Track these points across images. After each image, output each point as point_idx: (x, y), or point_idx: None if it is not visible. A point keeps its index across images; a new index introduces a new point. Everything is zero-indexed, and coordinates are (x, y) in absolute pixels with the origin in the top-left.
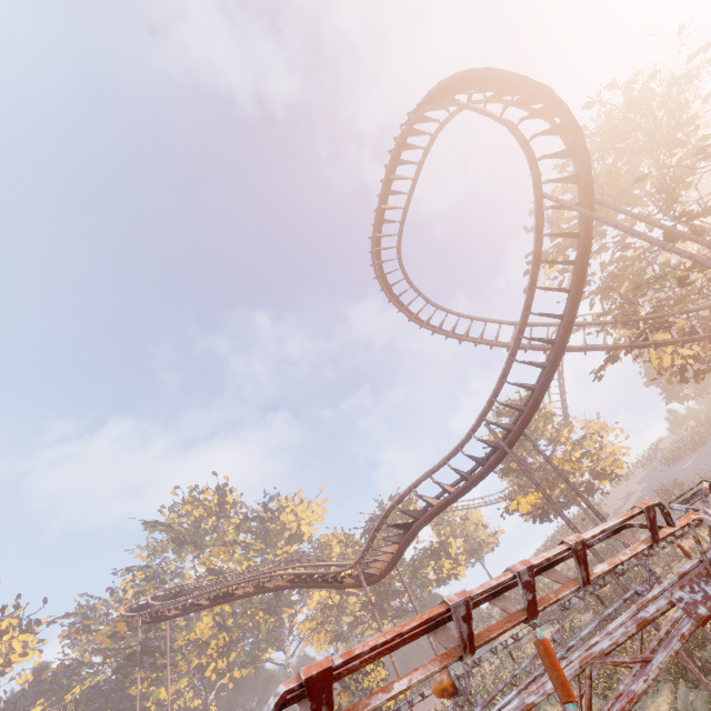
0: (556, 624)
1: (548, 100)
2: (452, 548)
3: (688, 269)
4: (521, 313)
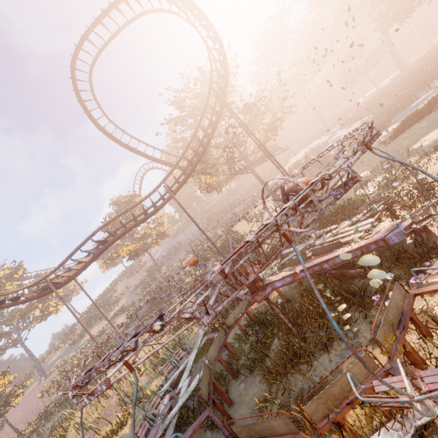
0: (127, 311)
1: (221, 47)
2: (54, 295)
3: (225, 146)
4: (192, 136)
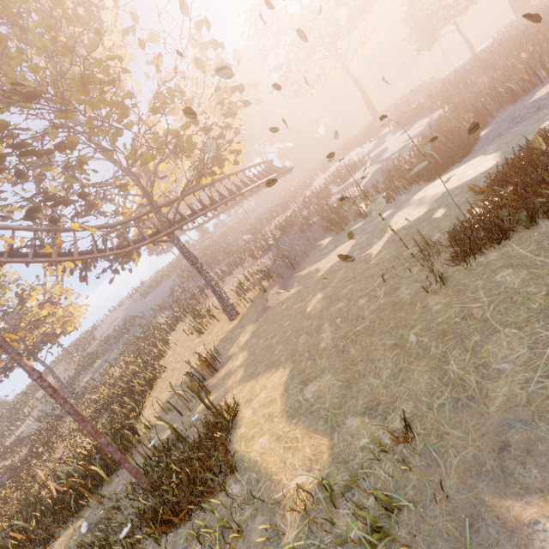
0: (5, 461)
1: None
2: None
3: (45, 200)
4: None
